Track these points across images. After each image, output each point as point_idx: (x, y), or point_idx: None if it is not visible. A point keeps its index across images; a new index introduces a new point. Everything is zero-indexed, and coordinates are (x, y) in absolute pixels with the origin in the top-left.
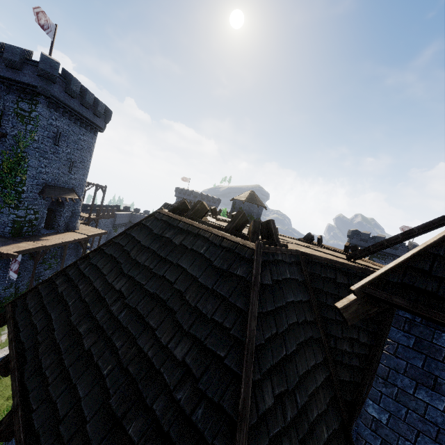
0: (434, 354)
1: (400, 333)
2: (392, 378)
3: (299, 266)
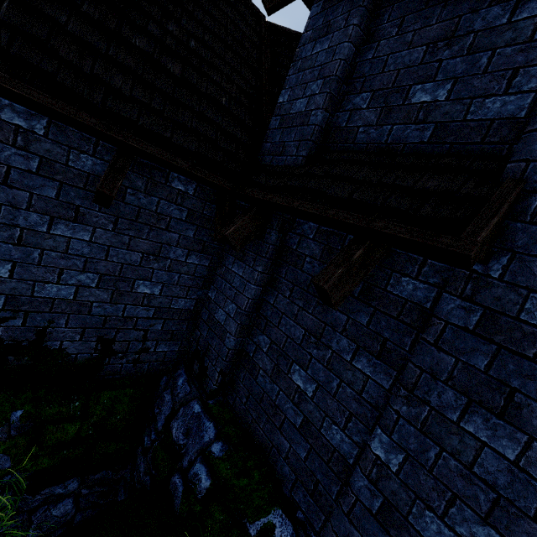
0: (333, 2)
1: (314, 7)
2: (300, 55)
3: (257, 23)
